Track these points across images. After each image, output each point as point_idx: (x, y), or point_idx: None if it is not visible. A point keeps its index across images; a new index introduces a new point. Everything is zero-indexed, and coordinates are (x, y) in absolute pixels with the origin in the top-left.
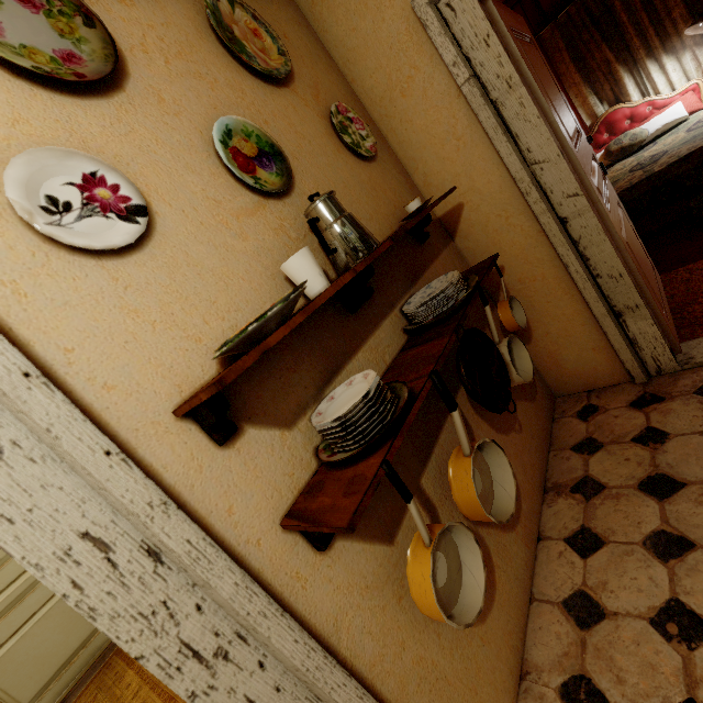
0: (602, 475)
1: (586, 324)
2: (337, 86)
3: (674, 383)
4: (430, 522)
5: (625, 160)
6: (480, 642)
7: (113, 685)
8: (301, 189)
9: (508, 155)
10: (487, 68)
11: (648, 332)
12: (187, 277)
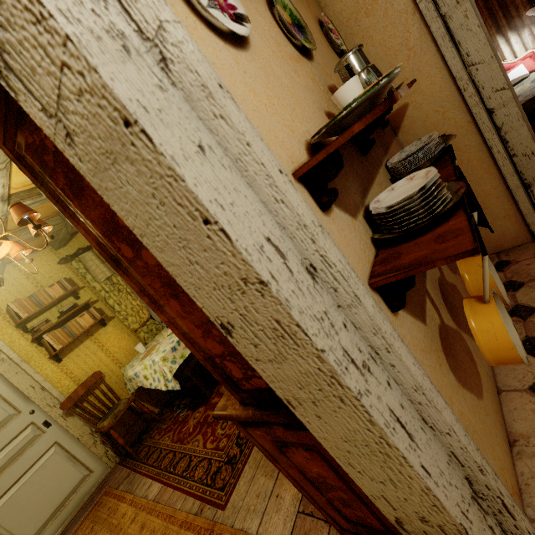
0: (531, 302)
1: (500, 197)
2: (317, 6)
3: None
4: (438, 317)
5: None
6: (484, 412)
7: (108, 517)
8: (317, 60)
9: (451, 58)
10: None
11: None
12: (275, 84)
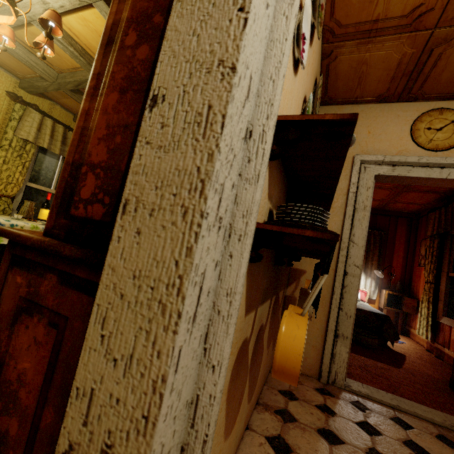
0: (296, 413)
1: (319, 329)
2: None
3: (340, 392)
4: (250, 334)
5: None
6: (219, 452)
7: None
8: None
9: (346, 229)
10: (361, 196)
11: (343, 355)
12: (290, 101)
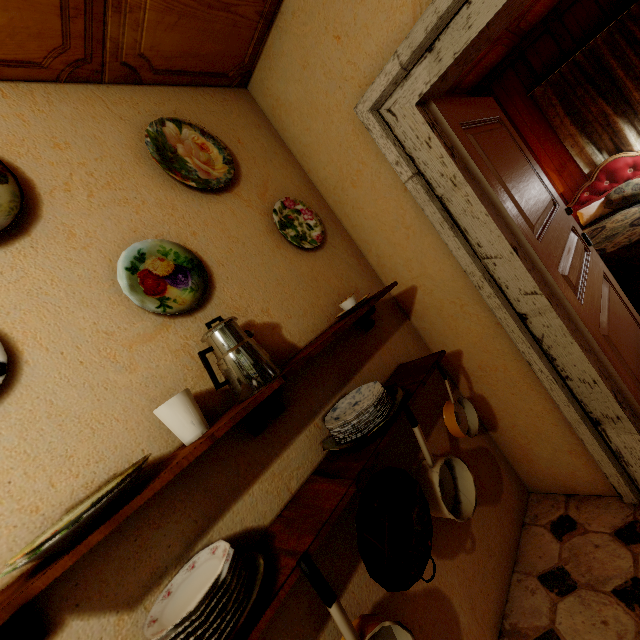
0: (571, 636)
1: (558, 424)
2: (291, 178)
3: None
4: None
5: (627, 210)
6: None
7: None
8: (221, 298)
9: (456, 249)
10: (430, 167)
11: (635, 448)
12: (43, 431)
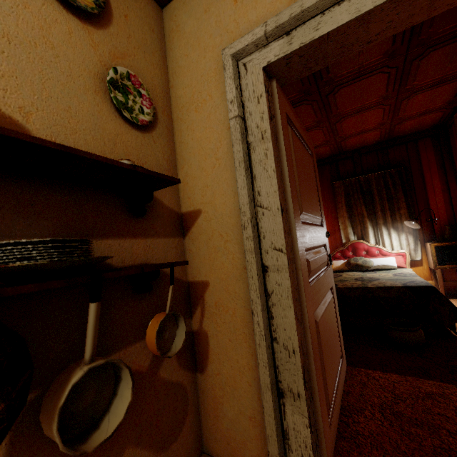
0: None
1: (252, 384)
2: (153, 76)
3: None
4: None
5: (356, 272)
6: None
7: None
8: None
9: (242, 187)
10: (253, 117)
11: (301, 432)
12: None
